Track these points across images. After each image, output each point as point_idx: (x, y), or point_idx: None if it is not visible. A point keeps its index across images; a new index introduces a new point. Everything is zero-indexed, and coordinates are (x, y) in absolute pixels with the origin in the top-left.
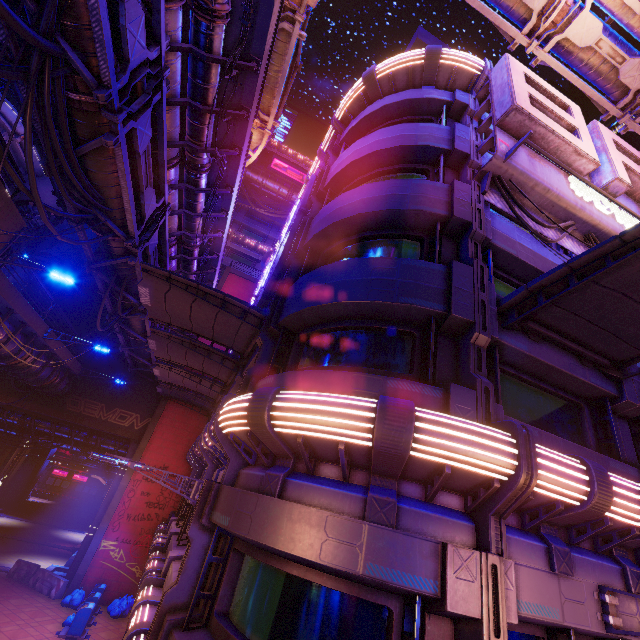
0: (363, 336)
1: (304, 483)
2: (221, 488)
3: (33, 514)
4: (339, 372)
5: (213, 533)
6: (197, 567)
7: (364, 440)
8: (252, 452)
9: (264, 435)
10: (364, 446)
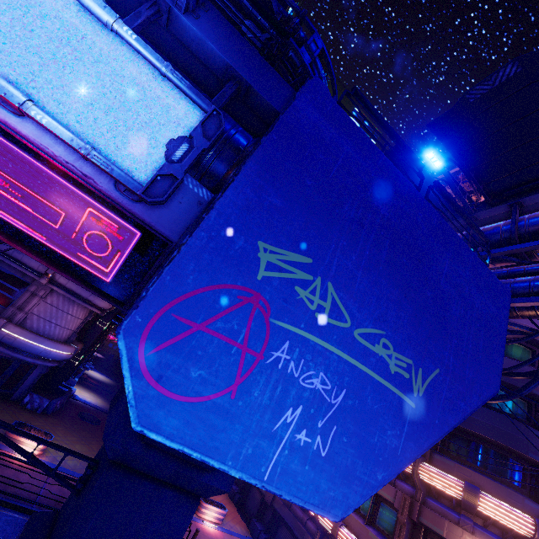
0: (499, 456)
1: (485, 533)
2: (423, 507)
3: (106, 370)
4: (500, 485)
5: (411, 522)
6: (407, 536)
7: (526, 534)
8: (436, 493)
9: (469, 507)
10: (523, 535)
